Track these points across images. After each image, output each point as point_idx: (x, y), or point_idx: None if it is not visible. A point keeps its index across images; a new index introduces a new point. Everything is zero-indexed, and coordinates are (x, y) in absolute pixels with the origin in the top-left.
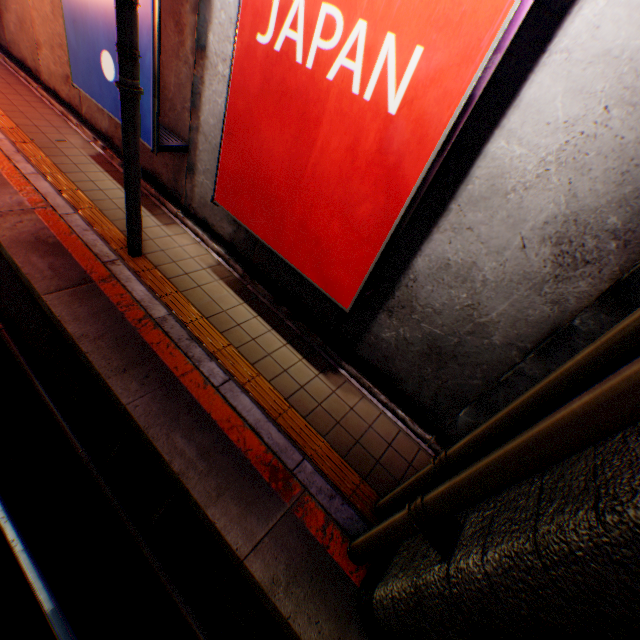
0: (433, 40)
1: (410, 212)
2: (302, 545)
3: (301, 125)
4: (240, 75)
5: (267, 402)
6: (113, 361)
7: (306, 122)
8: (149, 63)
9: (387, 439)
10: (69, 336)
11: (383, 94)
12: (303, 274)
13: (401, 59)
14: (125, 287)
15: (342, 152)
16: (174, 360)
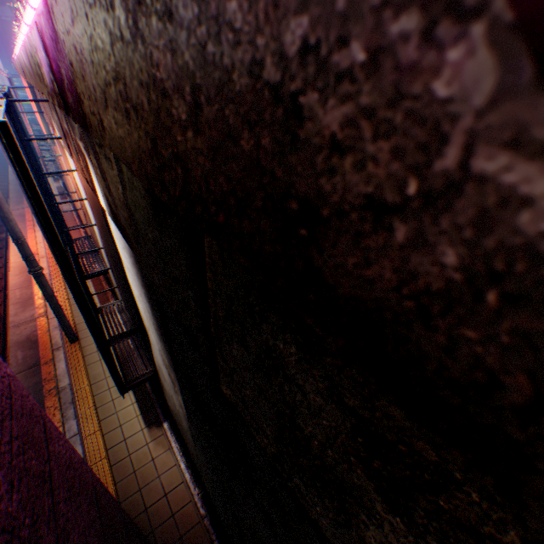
0: None
1: (100, 346)
2: None
3: None
4: None
5: (93, 452)
6: None
7: None
8: None
9: (167, 489)
10: None
11: None
12: None
13: None
14: (56, 365)
15: None
16: (54, 418)
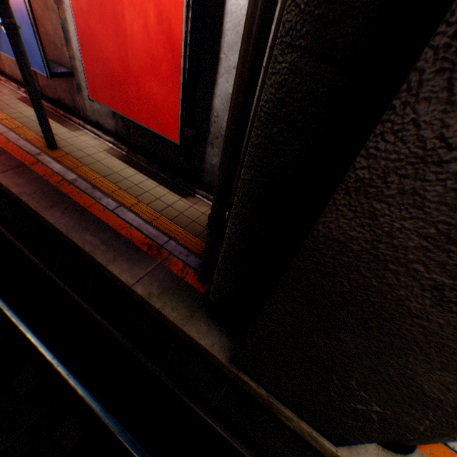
0: None
1: (187, 59)
2: (168, 278)
3: (116, 23)
4: (75, 1)
5: (146, 215)
6: (43, 204)
7: (118, 19)
8: (26, 13)
9: None
10: (15, 197)
11: None
12: (150, 129)
13: None
14: (48, 167)
15: (142, 32)
16: (83, 200)
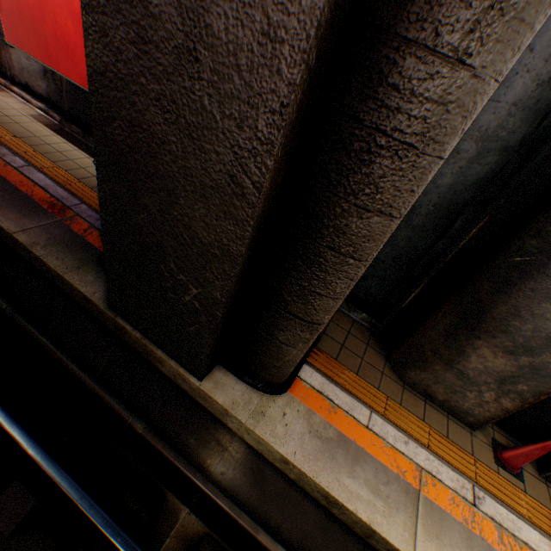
0: None
1: None
2: (65, 234)
3: None
4: None
5: (60, 179)
6: None
7: None
8: None
9: None
10: None
11: None
12: (72, 81)
13: None
14: None
15: None
16: None
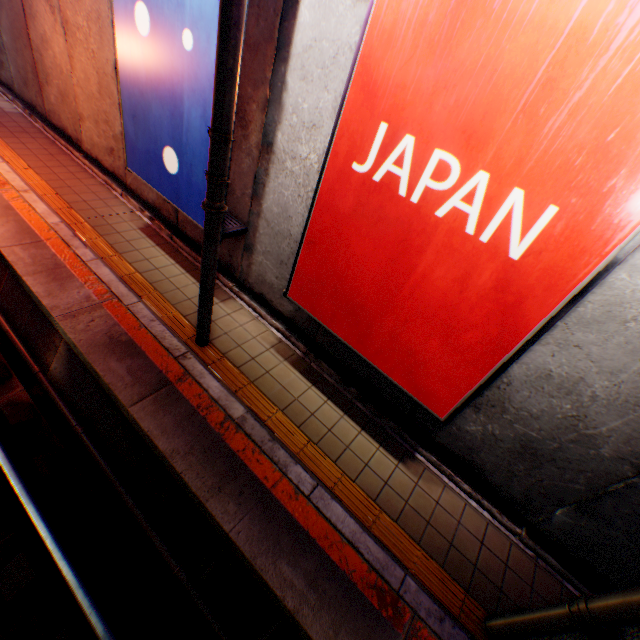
0: (571, 203)
1: (527, 346)
2: None
3: (399, 249)
4: (328, 194)
5: (357, 507)
6: (206, 479)
7: (405, 247)
8: None
9: (478, 536)
10: (158, 450)
11: (504, 239)
12: (389, 377)
13: (529, 213)
14: (200, 384)
15: (448, 281)
16: (262, 468)
